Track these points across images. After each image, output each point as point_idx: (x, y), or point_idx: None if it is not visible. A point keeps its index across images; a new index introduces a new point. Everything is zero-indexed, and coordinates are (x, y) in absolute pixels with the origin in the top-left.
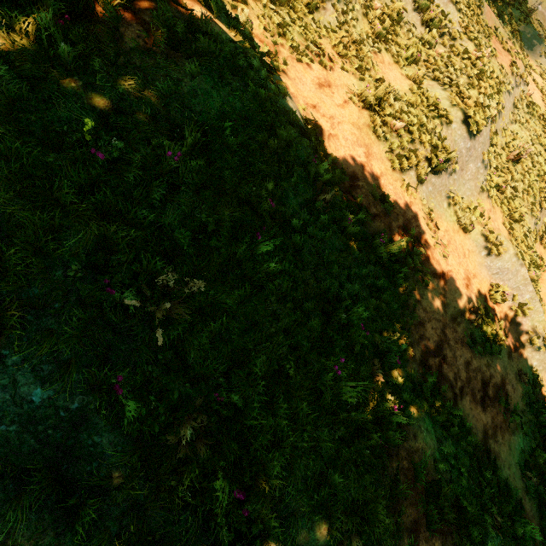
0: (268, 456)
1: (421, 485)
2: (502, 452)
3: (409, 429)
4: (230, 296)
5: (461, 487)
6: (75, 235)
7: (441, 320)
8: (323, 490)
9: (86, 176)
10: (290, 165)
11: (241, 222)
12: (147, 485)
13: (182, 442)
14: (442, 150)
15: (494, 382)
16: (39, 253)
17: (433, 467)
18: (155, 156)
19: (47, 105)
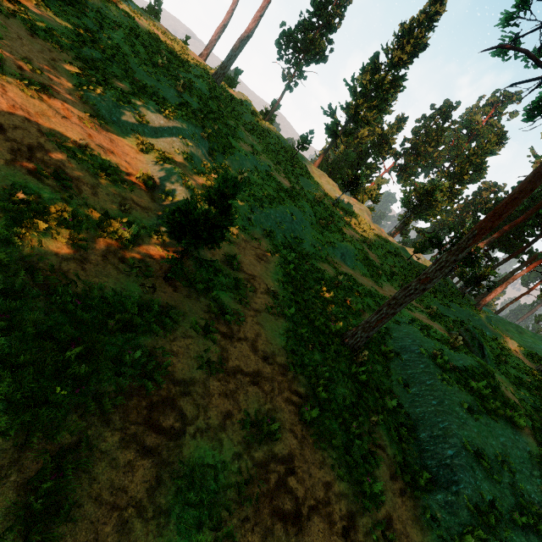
0: None
1: None
2: None
3: None
4: None
5: None
6: None
7: (23, 107)
8: None
9: None
10: None
11: None
12: None
13: None
14: (129, 106)
15: (59, 165)
16: None
17: None
18: None
19: None
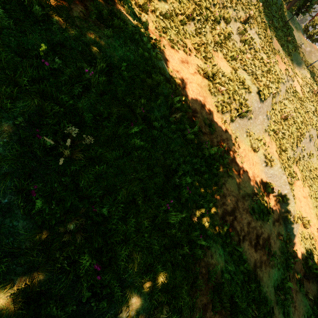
0: (119, 248)
1: (211, 284)
2: (264, 277)
3: (208, 251)
4: (110, 153)
5: (236, 290)
6: (23, 101)
7: (236, 196)
8: (150, 275)
9: (37, 74)
10: (157, 95)
11: (124, 117)
12: (41, 255)
13: (67, 230)
14: (245, 106)
15: (263, 236)
16: (1, 109)
17: (220, 276)
18: (79, 72)
19: (22, 34)
